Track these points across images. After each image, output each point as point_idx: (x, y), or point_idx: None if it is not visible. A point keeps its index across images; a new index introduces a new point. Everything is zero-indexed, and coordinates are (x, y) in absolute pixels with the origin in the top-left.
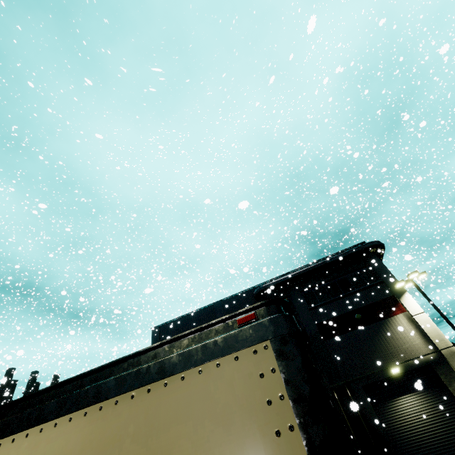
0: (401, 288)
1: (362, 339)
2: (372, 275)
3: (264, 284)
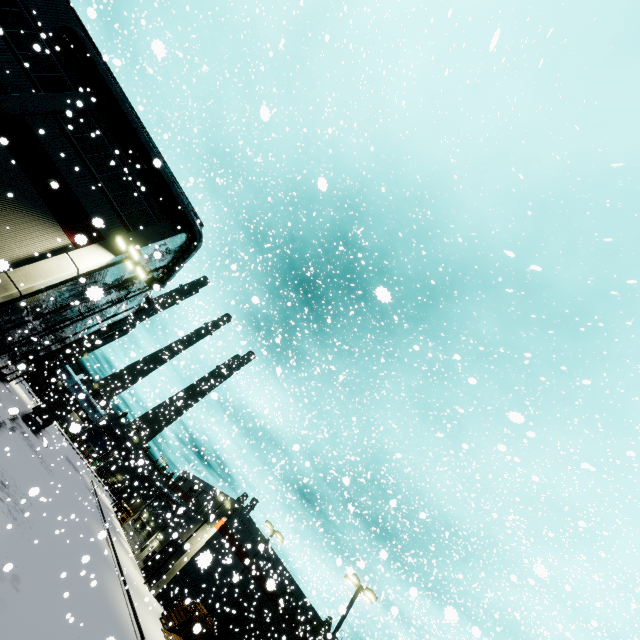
0: (119, 250)
1: (5, 178)
2: (142, 224)
3: (101, 59)
